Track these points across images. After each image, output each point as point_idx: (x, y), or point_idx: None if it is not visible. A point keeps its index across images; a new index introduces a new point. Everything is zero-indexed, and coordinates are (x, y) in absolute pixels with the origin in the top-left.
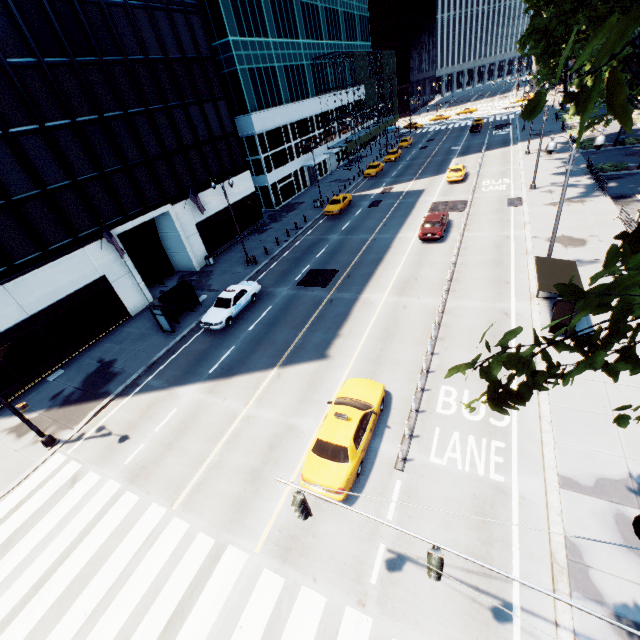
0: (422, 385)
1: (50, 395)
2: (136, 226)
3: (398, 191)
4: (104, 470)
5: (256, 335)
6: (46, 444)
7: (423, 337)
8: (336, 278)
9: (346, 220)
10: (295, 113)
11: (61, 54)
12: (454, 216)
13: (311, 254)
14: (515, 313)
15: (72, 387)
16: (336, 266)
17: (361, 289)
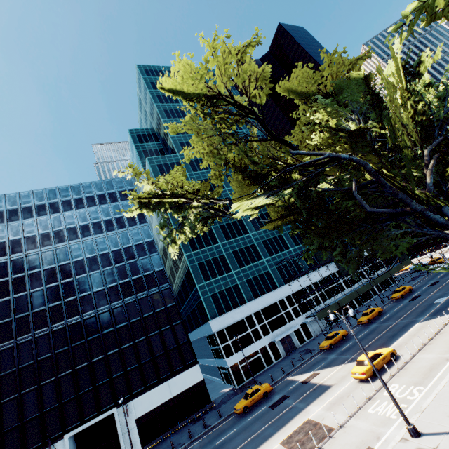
0: None
1: None
2: (102, 421)
3: (313, 382)
4: None
5: None
6: None
7: None
8: None
9: (236, 425)
10: (258, 304)
11: (82, 339)
12: None
13: None
14: None
15: None
16: None
17: None
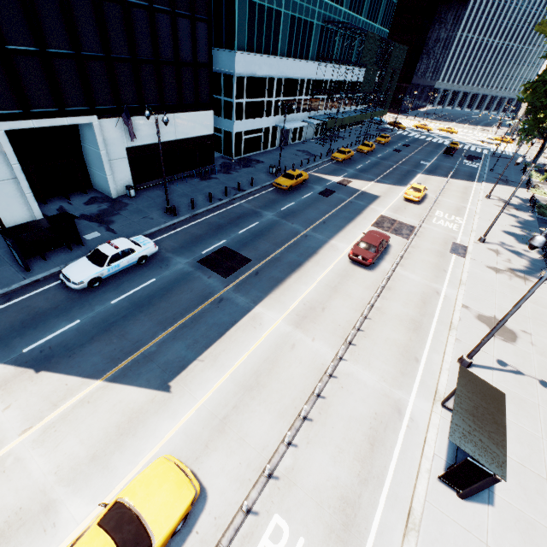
0: (251, 501)
1: None
2: (50, 126)
3: (354, 187)
4: None
5: (113, 315)
6: None
7: (292, 407)
8: (243, 270)
9: (291, 200)
10: (287, 69)
11: None
12: (395, 241)
13: (235, 226)
14: (410, 415)
15: None
16: (251, 253)
17: (260, 297)
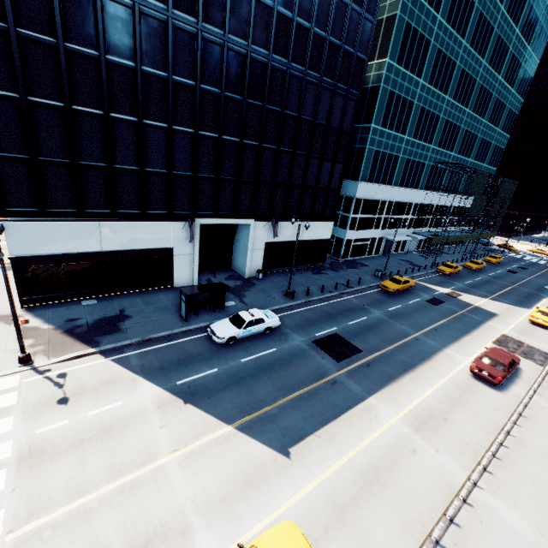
0: None
1: (69, 316)
2: (222, 223)
3: (466, 301)
4: (20, 423)
5: (242, 371)
6: (20, 360)
7: (419, 522)
8: (354, 358)
9: (397, 302)
10: (398, 195)
11: (239, 93)
12: (526, 365)
13: (345, 317)
14: None
15: (86, 320)
16: (361, 344)
17: (373, 389)
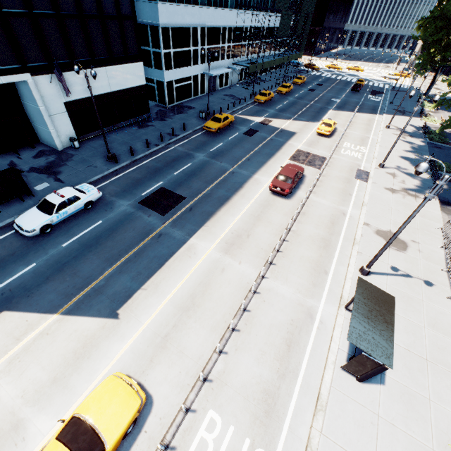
0: (190, 402)
1: None
2: None
3: (275, 126)
4: None
5: (65, 256)
6: None
7: (222, 321)
8: (178, 207)
9: (219, 141)
10: (208, 18)
11: None
12: (309, 172)
13: (171, 169)
14: (320, 319)
15: None
16: (185, 192)
17: (194, 230)
